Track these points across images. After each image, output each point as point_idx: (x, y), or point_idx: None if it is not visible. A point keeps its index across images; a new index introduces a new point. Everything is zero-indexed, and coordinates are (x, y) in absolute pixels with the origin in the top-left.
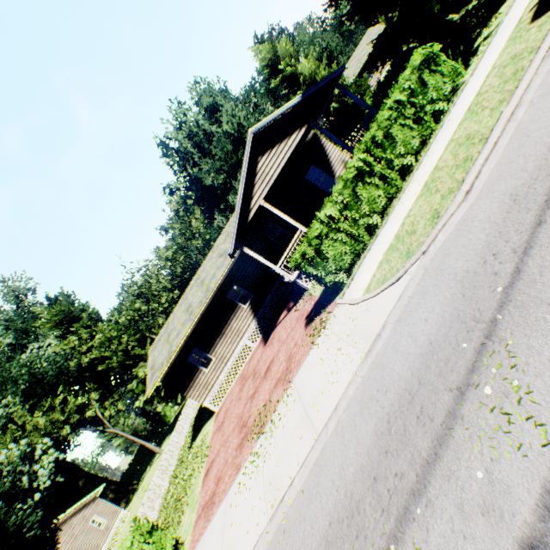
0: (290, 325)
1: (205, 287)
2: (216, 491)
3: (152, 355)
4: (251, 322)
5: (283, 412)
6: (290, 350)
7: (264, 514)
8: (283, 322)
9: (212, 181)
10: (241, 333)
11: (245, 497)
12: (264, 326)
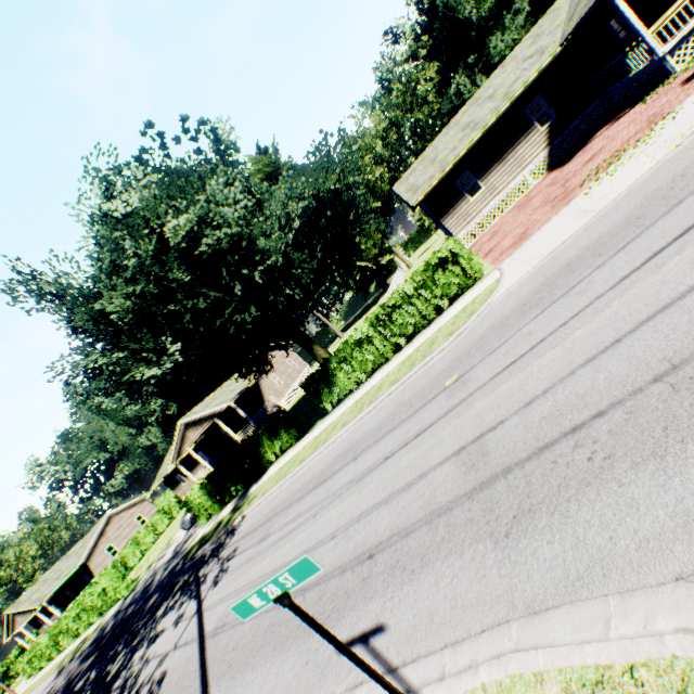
0: (632, 116)
1: (500, 96)
2: (524, 235)
3: (403, 186)
4: (540, 152)
5: (663, 126)
6: (648, 116)
7: (663, 151)
8: (607, 130)
9: (470, 13)
10: (523, 164)
11: (607, 182)
12: (546, 169)
